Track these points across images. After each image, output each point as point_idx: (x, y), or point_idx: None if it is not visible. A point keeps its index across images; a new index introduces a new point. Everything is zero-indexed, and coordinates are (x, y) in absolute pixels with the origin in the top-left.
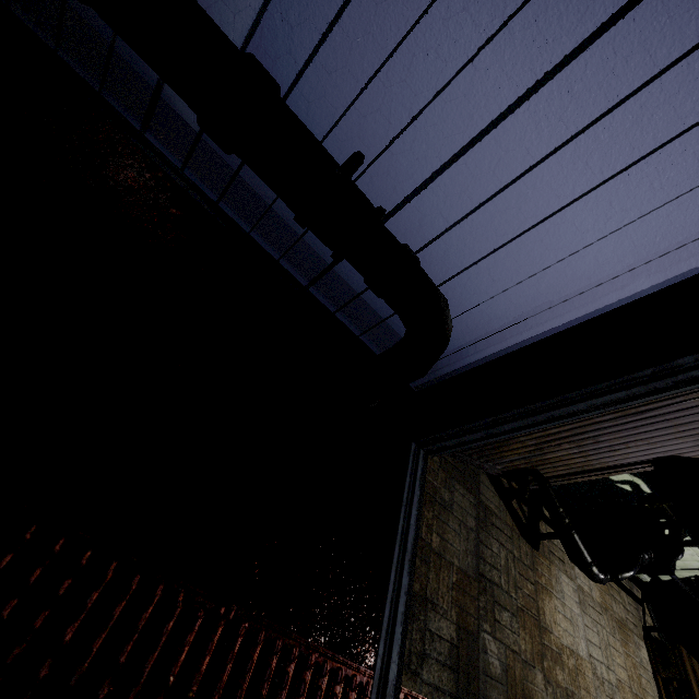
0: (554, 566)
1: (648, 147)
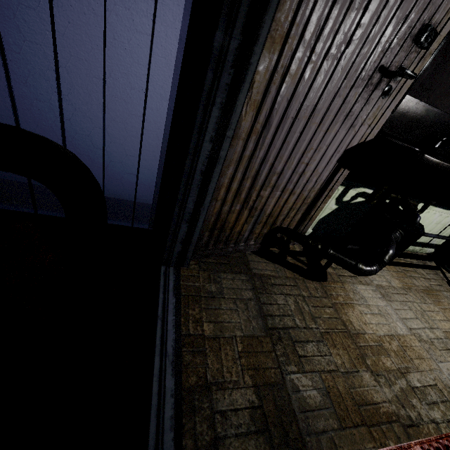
0: (347, 284)
1: None
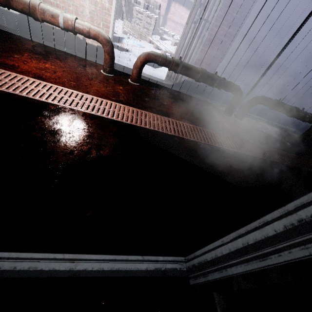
0: None
1: None
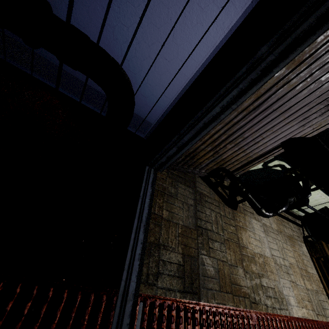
0: (247, 216)
1: None
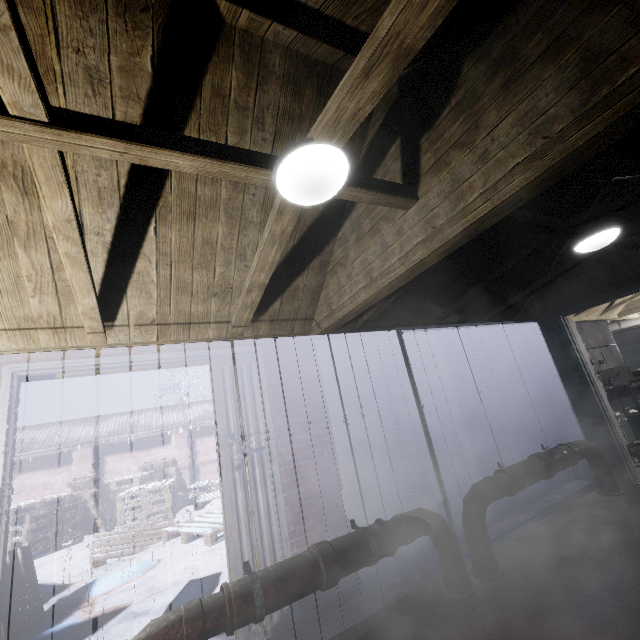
0: None
1: (520, 385)
